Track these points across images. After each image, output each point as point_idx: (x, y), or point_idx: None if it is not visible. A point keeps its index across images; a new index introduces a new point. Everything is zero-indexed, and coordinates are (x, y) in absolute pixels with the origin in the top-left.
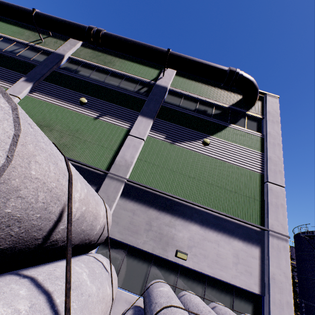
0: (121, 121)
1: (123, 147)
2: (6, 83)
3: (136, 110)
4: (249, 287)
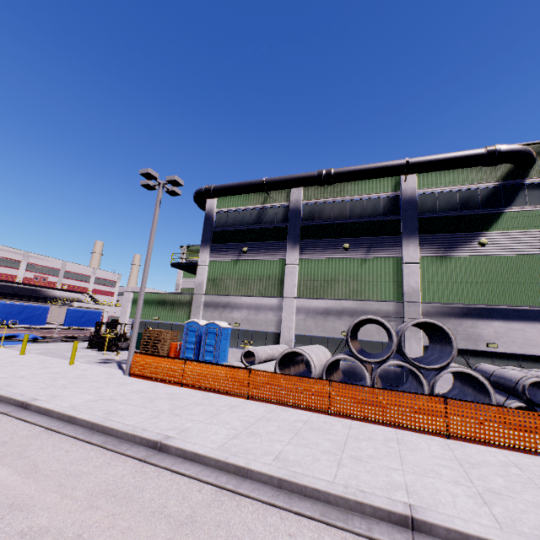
0: (387, 252)
1: (404, 277)
2: (278, 255)
3: (395, 234)
4: None
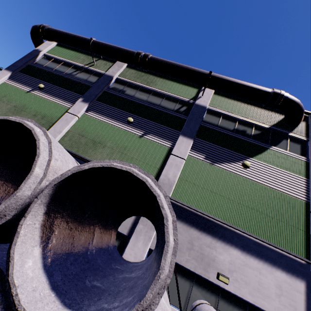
0: (163, 140)
1: (166, 166)
2: (67, 103)
3: (177, 129)
4: None
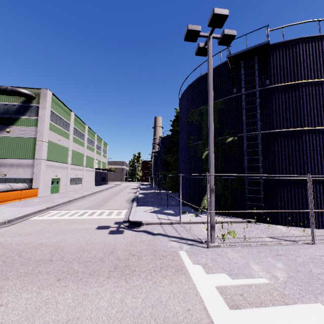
0: None
1: None
2: None
3: None
4: (29, 177)
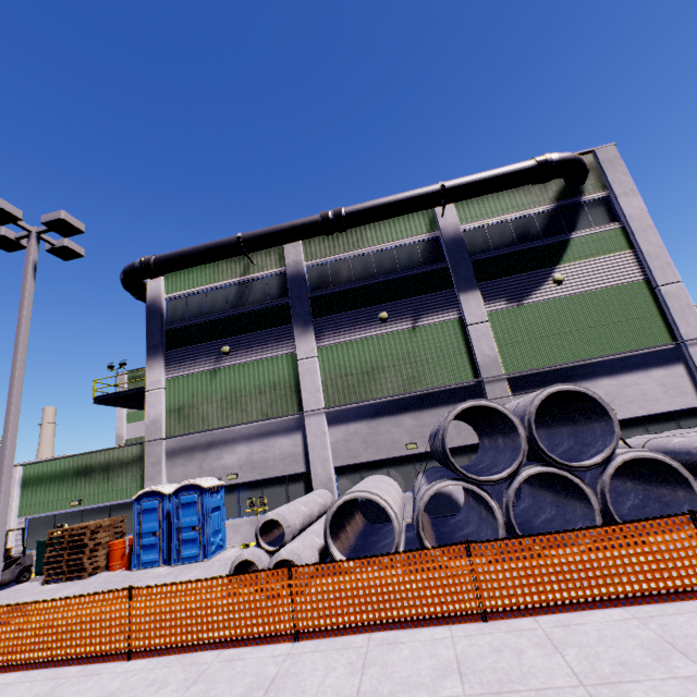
0: (443, 314)
1: (474, 344)
2: (282, 348)
3: (447, 288)
4: (689, 405)
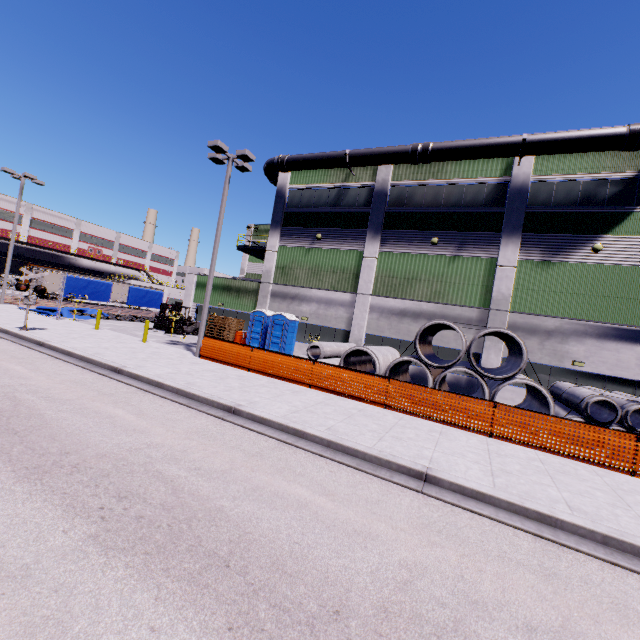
0: (482, 251)
1: (496, 282)
2: (356, 246)
3: (495, 231)
4: None
